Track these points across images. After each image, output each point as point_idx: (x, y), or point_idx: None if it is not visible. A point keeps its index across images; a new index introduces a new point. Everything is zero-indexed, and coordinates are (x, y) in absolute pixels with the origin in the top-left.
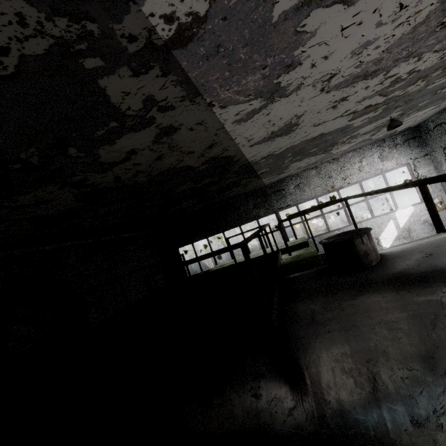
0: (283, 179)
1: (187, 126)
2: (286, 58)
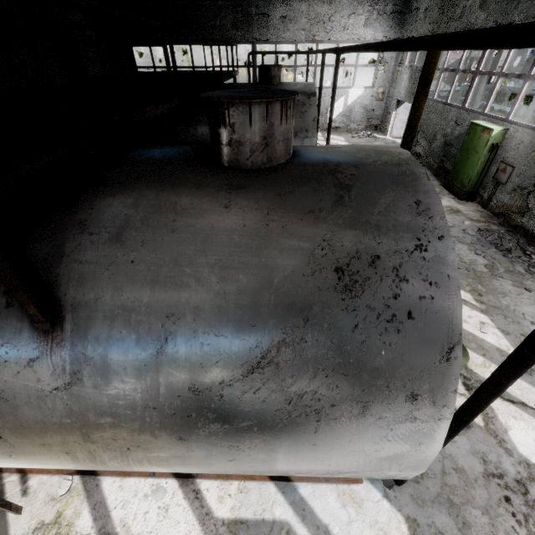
0: (273, 1)
1: None
2: None
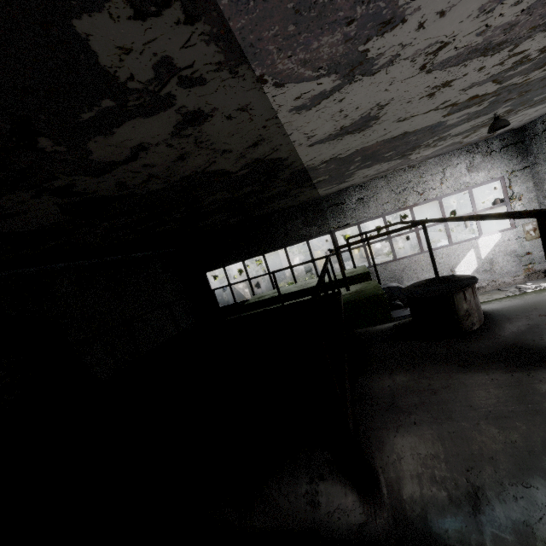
0: (344, 190)
1: (224, 112)
2: (384, 9)
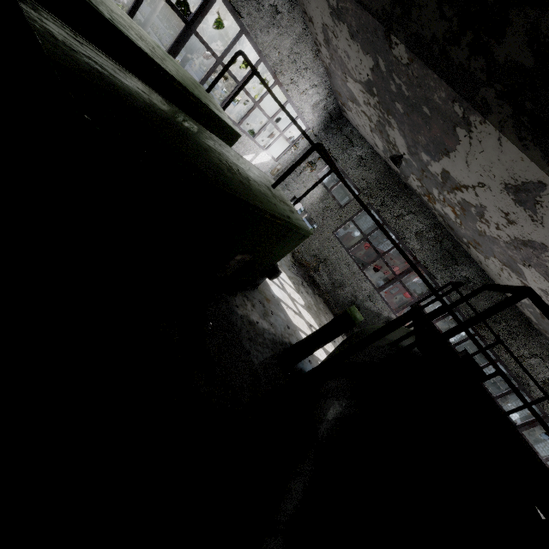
0: None
1: None
2: None
